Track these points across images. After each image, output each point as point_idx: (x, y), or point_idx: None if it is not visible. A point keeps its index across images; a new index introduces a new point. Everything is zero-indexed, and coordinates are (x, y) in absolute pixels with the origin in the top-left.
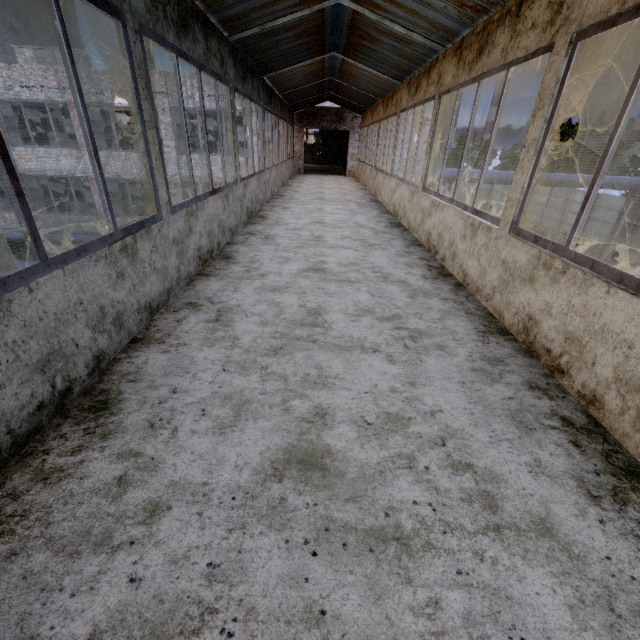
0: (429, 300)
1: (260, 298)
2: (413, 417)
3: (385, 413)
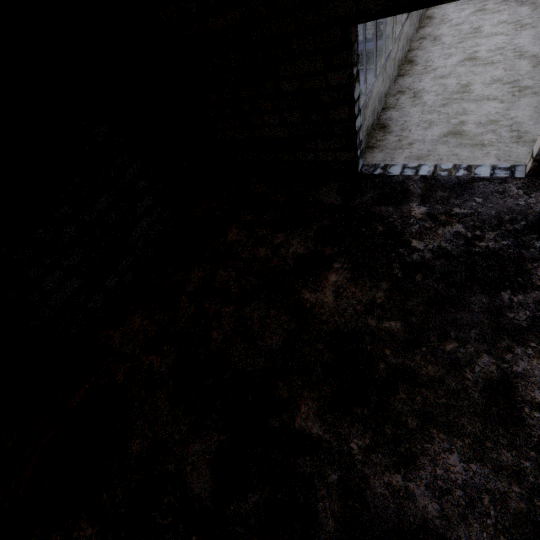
0: None
1: (434, 83)
2: (502, 120)
3: (489, 120)
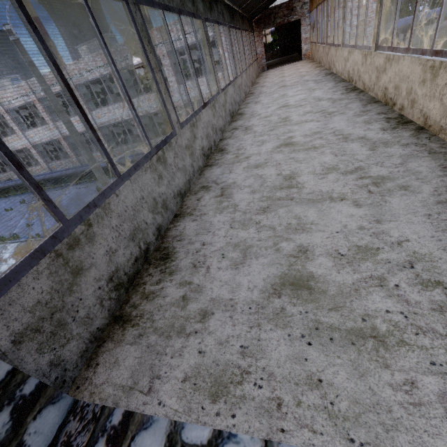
0: (389, 149)
1: (248, 174)
2: (381, 247)
3: (355, 246)
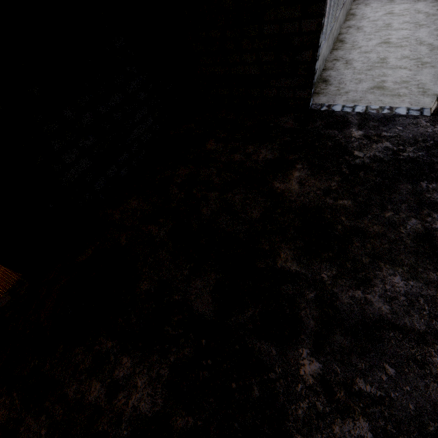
0: None
1: (360, 56)
2: (411, 81)
3: (403, 81)
